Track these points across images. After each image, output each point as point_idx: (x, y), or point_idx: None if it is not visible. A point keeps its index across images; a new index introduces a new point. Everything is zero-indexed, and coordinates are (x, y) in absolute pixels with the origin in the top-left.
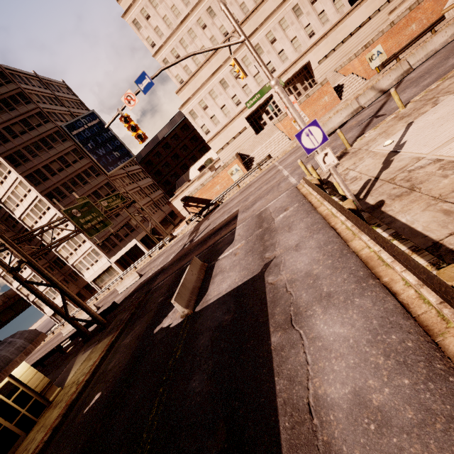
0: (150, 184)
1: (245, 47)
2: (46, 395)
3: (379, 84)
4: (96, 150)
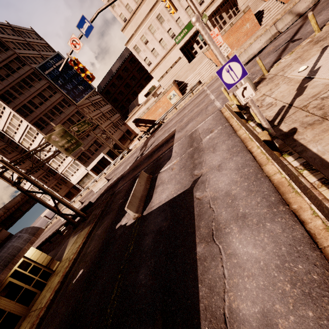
0: (110, 110)
1: None
2: (50, 267)
3: (296, 8)
4: (65, 86)
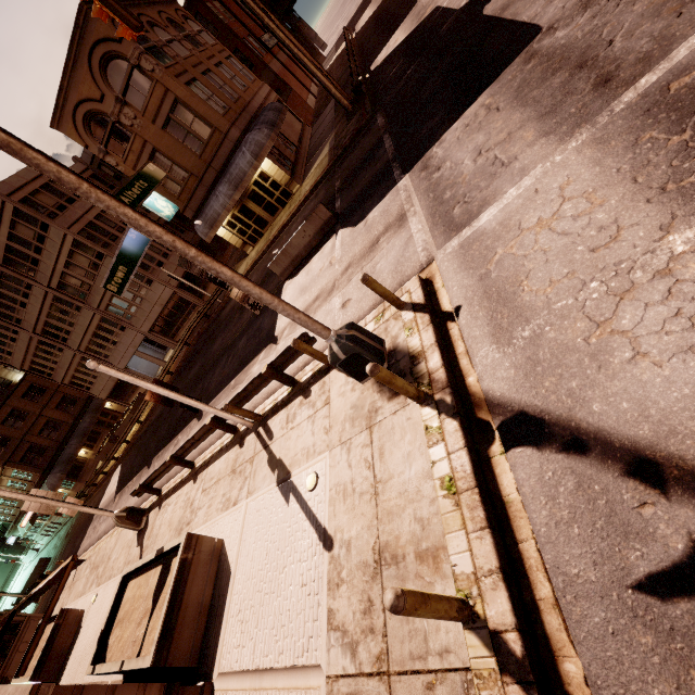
0: None
1: None
2: (290, 188)
3: None
4: None
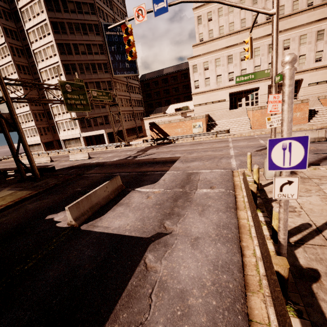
0: (138, 100)
1: (263, 41)
2: None
3: None
4: (115, 54)
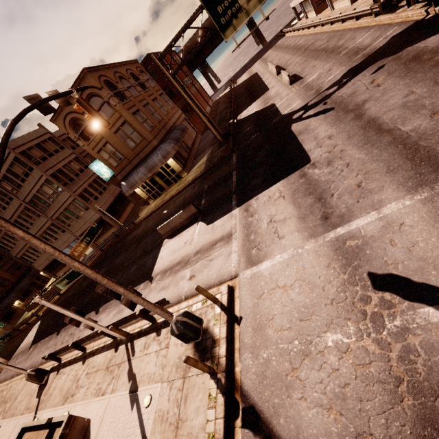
0: None
1: None
2: (181, 174)
3: None
4: None
